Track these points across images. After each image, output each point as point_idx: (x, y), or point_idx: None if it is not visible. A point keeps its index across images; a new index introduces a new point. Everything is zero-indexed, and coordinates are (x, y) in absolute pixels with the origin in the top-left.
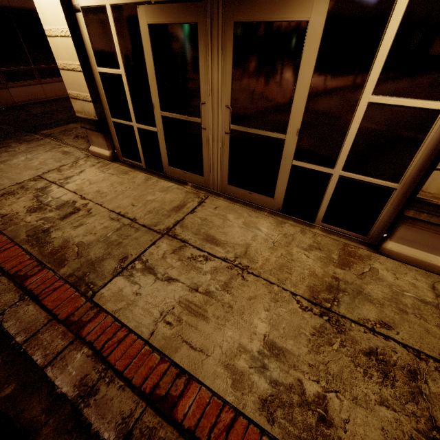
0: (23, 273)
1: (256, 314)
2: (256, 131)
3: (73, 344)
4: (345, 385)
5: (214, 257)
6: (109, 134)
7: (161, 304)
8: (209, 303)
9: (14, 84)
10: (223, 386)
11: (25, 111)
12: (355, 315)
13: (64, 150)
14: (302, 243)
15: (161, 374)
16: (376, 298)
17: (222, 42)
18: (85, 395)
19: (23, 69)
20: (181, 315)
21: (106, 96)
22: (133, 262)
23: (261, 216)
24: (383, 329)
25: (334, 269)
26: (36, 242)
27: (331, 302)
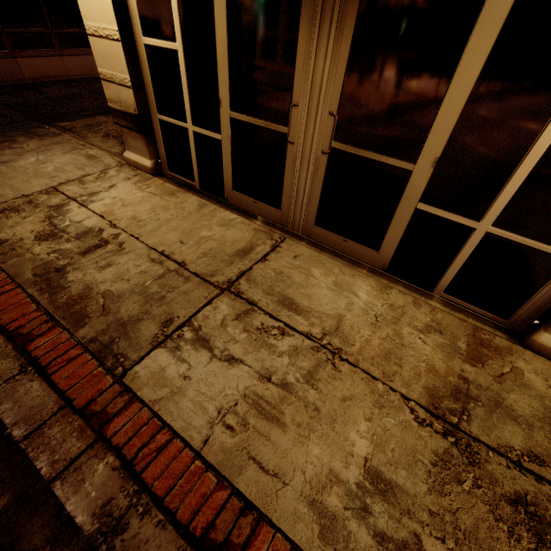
0: (27, 332)
1: (352, 424)
2: (369, 154)
3: (93, 448)
4: (482, 549)
5: (293, 331)
6: (153, 136)
7: (219, 396)
8: (286, 401)
9: (24, 53)
10: (307, 535)
11: (38, 92)
12: (494, 439)
13: (89, 152)
14: (415, 321)
15: (218, 507)
16: (522, 414)
17: (339, 12)
18: (108, 531)
19: (37, 32)
20: (248, 416)
21: (152, 81)
22: (181, 329)
23: (358, 274)
24: (533, 465)
25: (461, 364)
26: (47, 285)
27: (458, 415)
